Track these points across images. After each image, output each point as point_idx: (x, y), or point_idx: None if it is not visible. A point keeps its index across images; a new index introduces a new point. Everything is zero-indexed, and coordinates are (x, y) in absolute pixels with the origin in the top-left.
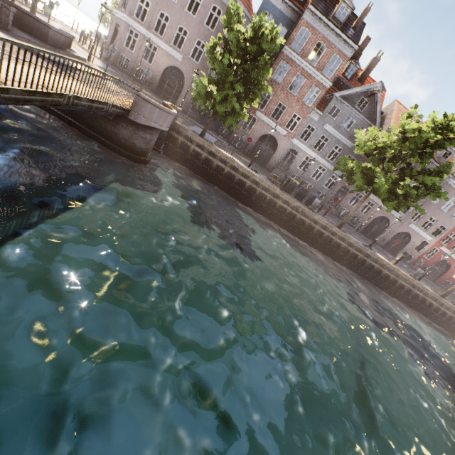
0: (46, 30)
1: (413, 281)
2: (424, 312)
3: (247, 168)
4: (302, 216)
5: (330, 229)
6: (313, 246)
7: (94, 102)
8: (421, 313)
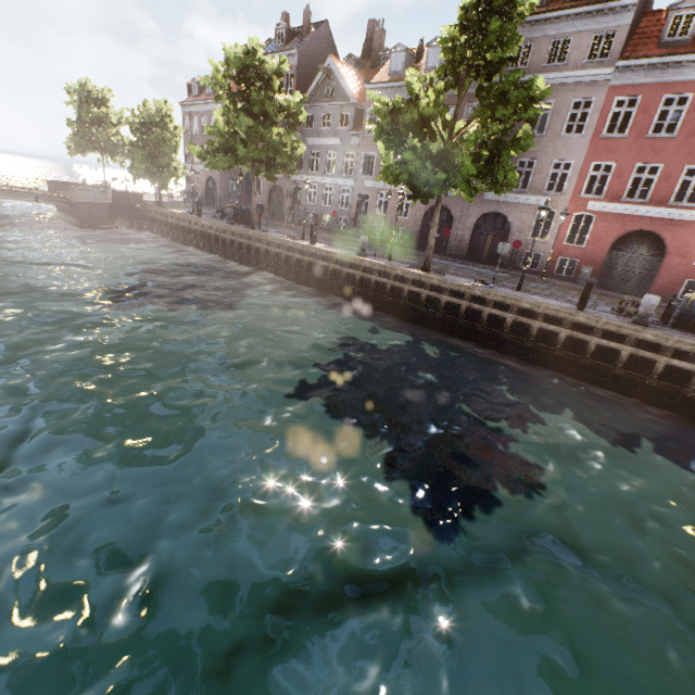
0: (83, 187)
1: (335, 254)
2: (389, 308)
3: (175, 211)
4: (208, 230)
5: (232, 231)
6: (231, 259)
7: (20, 192)
8: (385, 310)
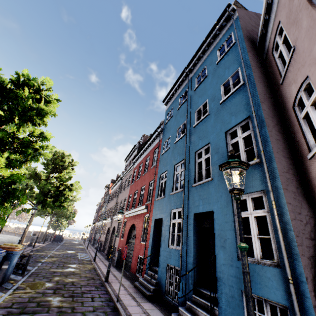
0: None
1: None
2: None
3: None
4: None
5: None
6: None
7: (11, 232)
8: None
